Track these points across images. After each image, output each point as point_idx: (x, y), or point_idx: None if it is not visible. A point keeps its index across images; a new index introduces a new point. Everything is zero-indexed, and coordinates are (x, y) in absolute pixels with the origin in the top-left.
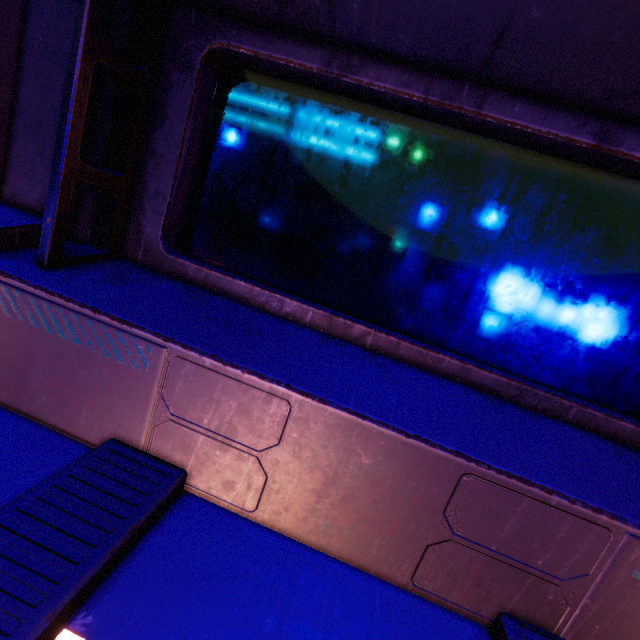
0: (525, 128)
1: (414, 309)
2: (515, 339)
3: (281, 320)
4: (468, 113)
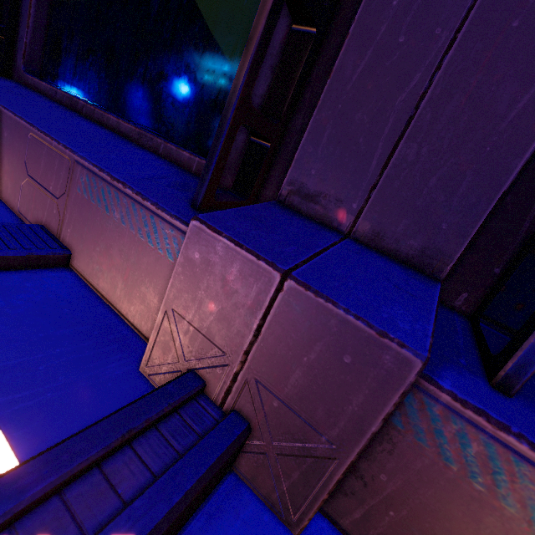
0: None
1: (121, 98)
2: (163, 112)
3: (52, 101)
4: None
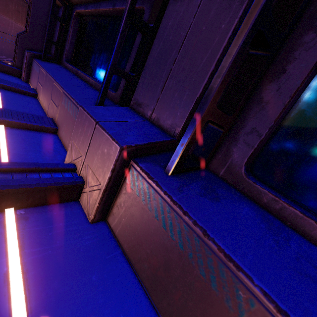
0: (104, 9)
1: (94, 70)
2: None
3: (70, 72)
4: (98, 10)
